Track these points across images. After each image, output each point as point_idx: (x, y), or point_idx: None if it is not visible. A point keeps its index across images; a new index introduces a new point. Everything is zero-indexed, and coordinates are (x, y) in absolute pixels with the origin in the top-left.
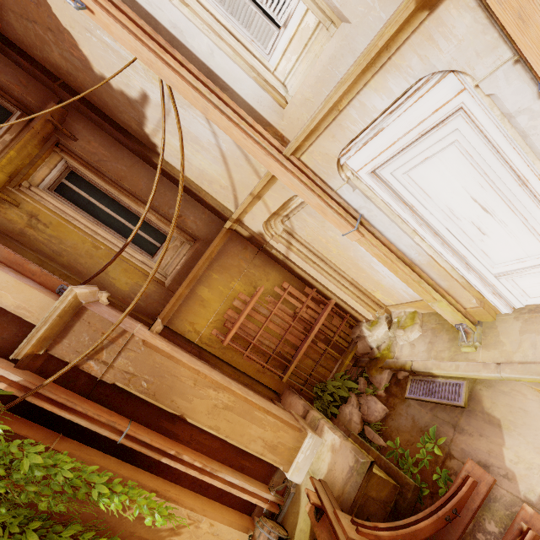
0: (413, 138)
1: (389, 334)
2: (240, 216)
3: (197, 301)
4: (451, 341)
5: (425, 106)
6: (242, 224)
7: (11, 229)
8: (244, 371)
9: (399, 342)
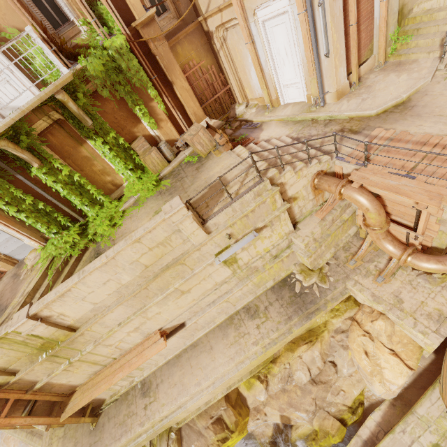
0: (276, 14)
1: (245, 110)
2: (207, 17)
3: (175, 52)
4: (263, 112)
5: (281, 5)
6: (206, 22)
7: None
8: None
9: (247, 113)
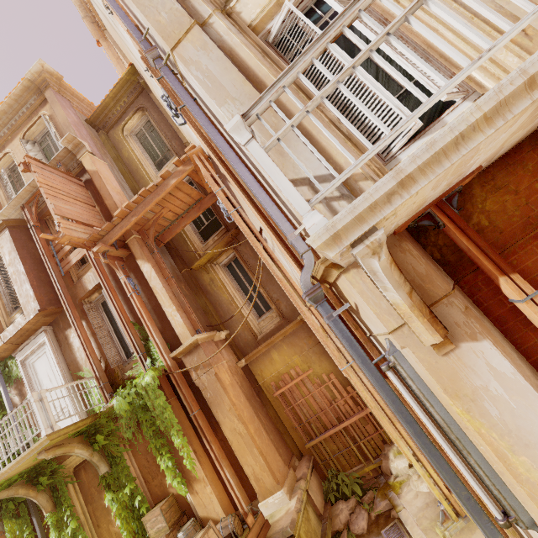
0: None
1: (409, 471)
2: None
3: (268, 358)
4: (438, 515)
5: None
6: None
7: (202, 284)
8: (283, 421)
9: (410, 485)
